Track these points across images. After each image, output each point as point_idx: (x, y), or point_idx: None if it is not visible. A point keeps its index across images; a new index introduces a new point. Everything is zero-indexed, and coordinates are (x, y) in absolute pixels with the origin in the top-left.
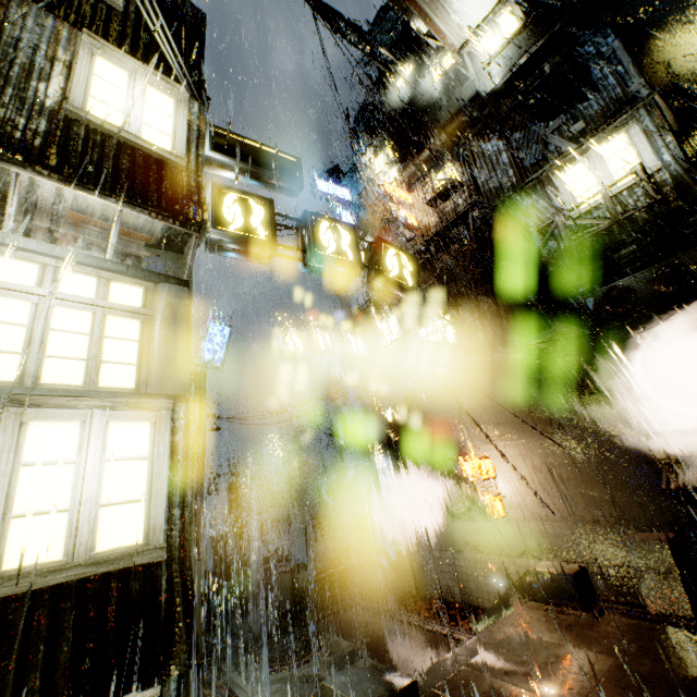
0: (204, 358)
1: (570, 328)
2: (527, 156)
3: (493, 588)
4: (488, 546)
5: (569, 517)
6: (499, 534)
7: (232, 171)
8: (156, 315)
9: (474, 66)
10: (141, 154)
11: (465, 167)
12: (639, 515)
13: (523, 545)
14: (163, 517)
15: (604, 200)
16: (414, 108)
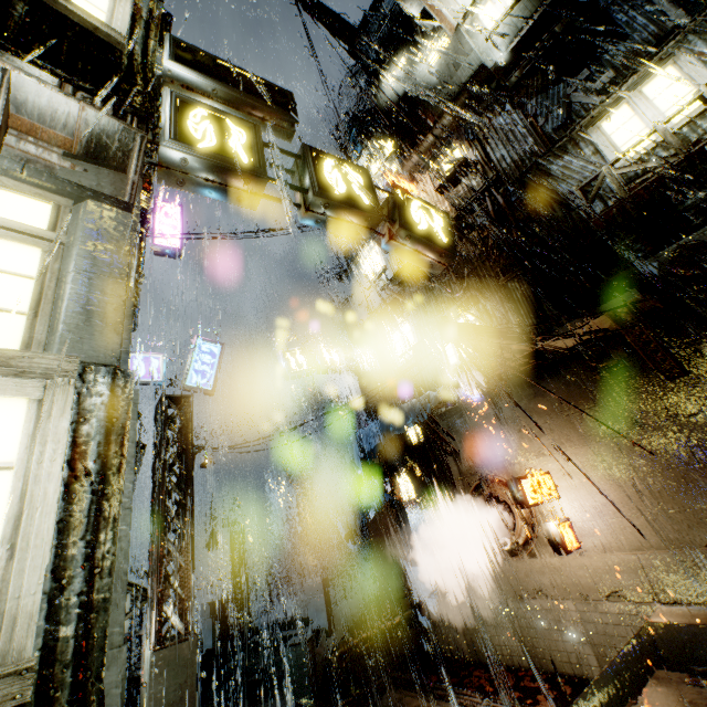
0: (190, 381)
1: (642, 293)
2: (548, 120)
3: (574, 646)
4: (559, 588)
5: (668, 542)
6: (572, 571)
7: (202, 95)
8: (72, 243)
9: (474, 42)
10: (49, 10)
11: (476, 146)
12: None
13: (608, 584)
14: (39, 595)
15: (665, 136)
16: (411, 97)
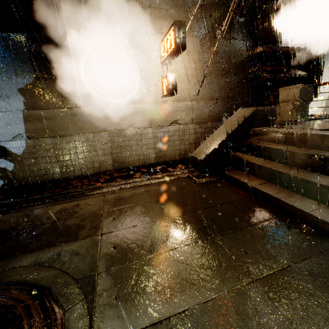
0: None
1: None
2: None
3: (145, 151)
4: (145, 122)
5: (205, 97)
6: (157, 112)
7: None
8: None
9: None
10: None
11: None
12: (236, 95)
13: (174, 117)
14: None
15: None
16: None
